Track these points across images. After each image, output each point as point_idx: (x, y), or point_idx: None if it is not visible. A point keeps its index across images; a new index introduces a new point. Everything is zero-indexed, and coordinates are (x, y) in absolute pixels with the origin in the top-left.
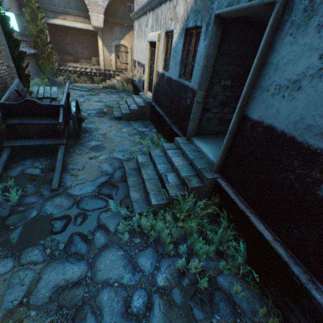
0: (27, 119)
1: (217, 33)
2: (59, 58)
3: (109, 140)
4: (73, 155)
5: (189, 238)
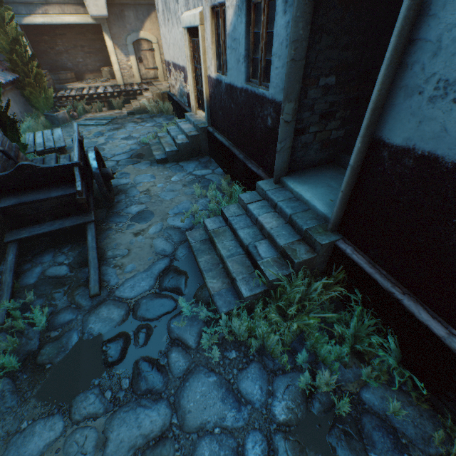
0: (28, 194)
1: None
2: (53, 79)
3: (157, 199)
4: (109, 233)
5: (308, 339)
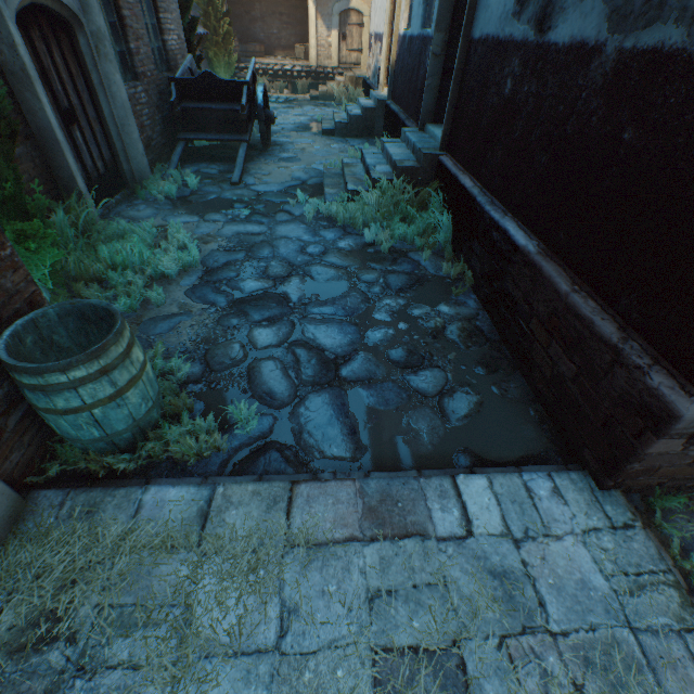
0: (203, 104)
1: None
2: (239, 51)
3: (309, 155)
4: (257, 164)
5: (386, 223)
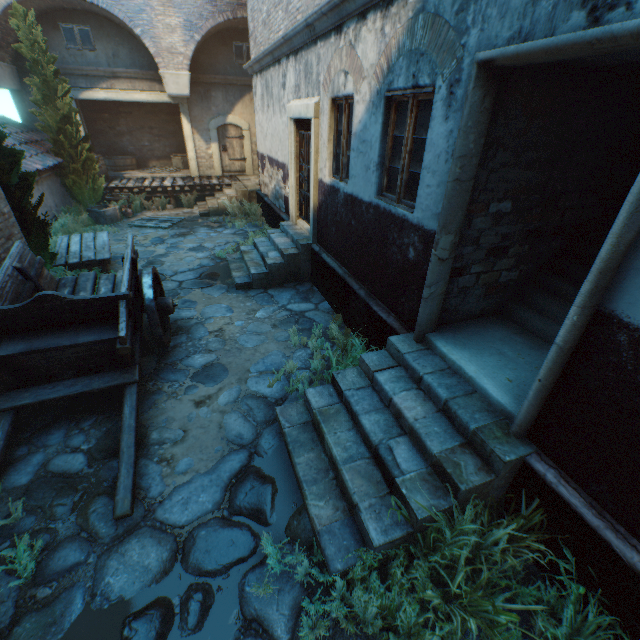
0: (44, 337)
1: (484, 102)
2: (106, 165)
3: (233, 346)
4: (157, 399)
5: None
